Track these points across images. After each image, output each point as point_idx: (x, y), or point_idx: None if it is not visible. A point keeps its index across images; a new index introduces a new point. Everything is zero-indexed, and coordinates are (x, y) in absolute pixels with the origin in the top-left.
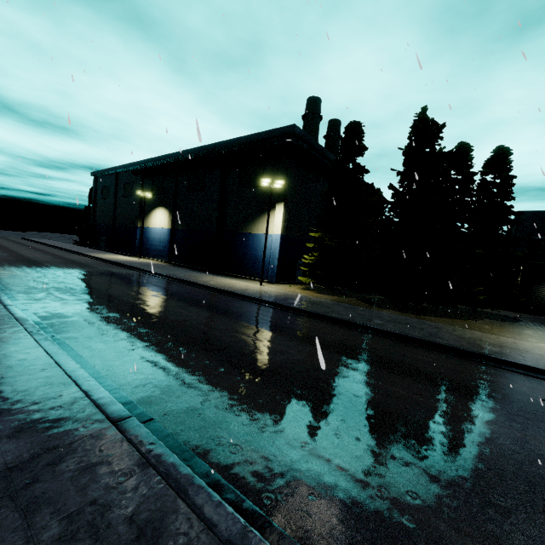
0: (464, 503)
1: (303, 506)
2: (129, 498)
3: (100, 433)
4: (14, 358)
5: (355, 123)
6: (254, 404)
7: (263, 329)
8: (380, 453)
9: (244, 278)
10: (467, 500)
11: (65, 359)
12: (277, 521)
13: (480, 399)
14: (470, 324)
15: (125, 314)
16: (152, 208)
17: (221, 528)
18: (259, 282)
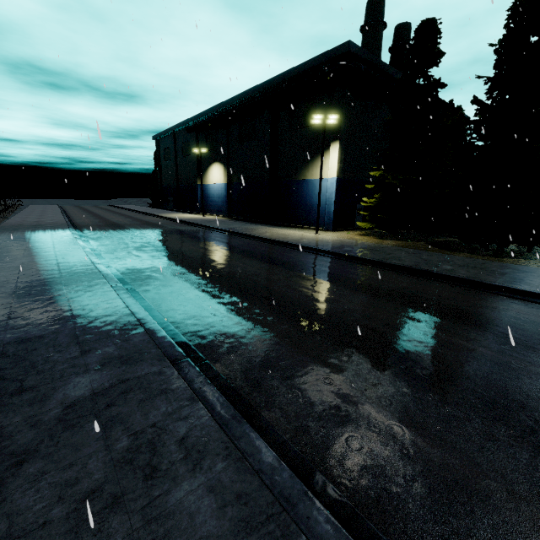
0: (525, 466)
1: (337, 448)
2: (181, 425)
3: (161, 371)
4: (100, 307)
5: (428, 21)
6: (298, 351)
7: (315, 278)
8: (428, 406)
9: (300, 228)
10: (529, 463)
11: (137, 308)
12: (310, 458)
13: None
14: None
15: (188, 268)
16: (208, 164)
17: (255, 459)
18: (315, 230)
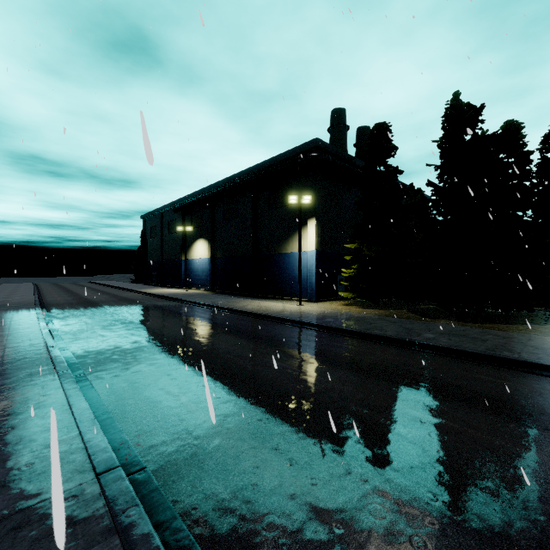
0: None
1: None
2: None
3: (80, 488)
4: (33, 401)
5: (381, 124)
6: (262, 447)
7: (293, 353)
8: (414, 516)
9: (284, 299)
10: None
11: (78, 400)
12: None
13: None
14: None
15: (155, 347)
16: (193, 240)
17: None
18: (298, 302)
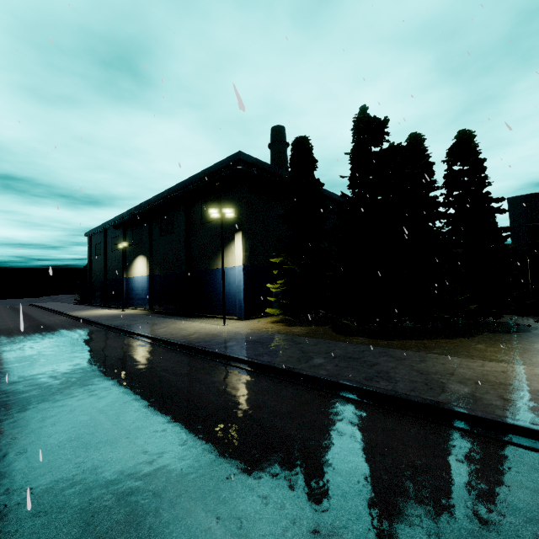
0: None
1: None
2: None
3: None
4: None
5: (301, 138)
6: None
7: (137, 397)
8: None
9: (216, 318)
10: None
11: None
12: None
13: (368, 533)
14: (458, 344)
15: None
16: (133, 257)
17: None
18: (228, 320)
